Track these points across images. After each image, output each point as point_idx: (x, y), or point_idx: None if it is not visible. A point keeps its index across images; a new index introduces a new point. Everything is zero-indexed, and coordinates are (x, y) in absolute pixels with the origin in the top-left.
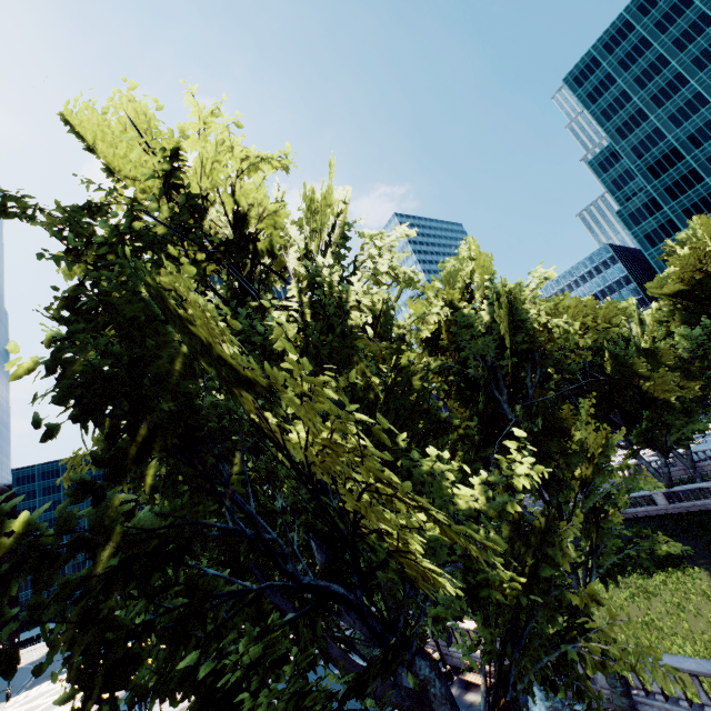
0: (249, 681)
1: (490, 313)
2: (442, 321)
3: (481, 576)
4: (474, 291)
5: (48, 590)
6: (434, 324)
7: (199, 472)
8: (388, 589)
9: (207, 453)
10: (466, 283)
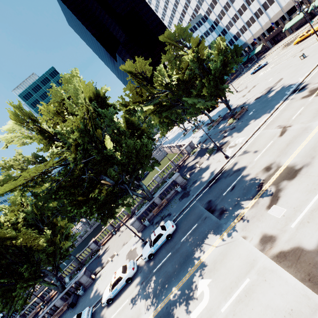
0: (22, 274)
1: (31, 208)
2: (23, 216)
3: (48, 250)
4: (23, 203)
5: (2, 267)
6: (16, 216)
7: (3, 255)
8: (33, 263)
9: (2, 253)
10: (20, 202)
